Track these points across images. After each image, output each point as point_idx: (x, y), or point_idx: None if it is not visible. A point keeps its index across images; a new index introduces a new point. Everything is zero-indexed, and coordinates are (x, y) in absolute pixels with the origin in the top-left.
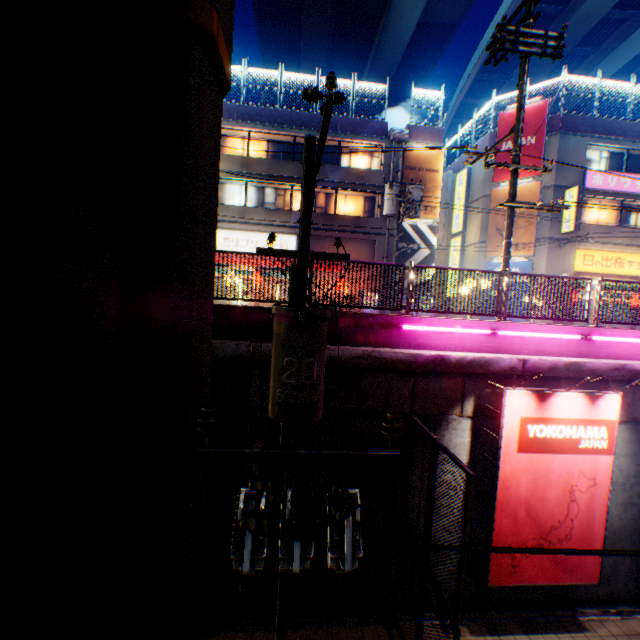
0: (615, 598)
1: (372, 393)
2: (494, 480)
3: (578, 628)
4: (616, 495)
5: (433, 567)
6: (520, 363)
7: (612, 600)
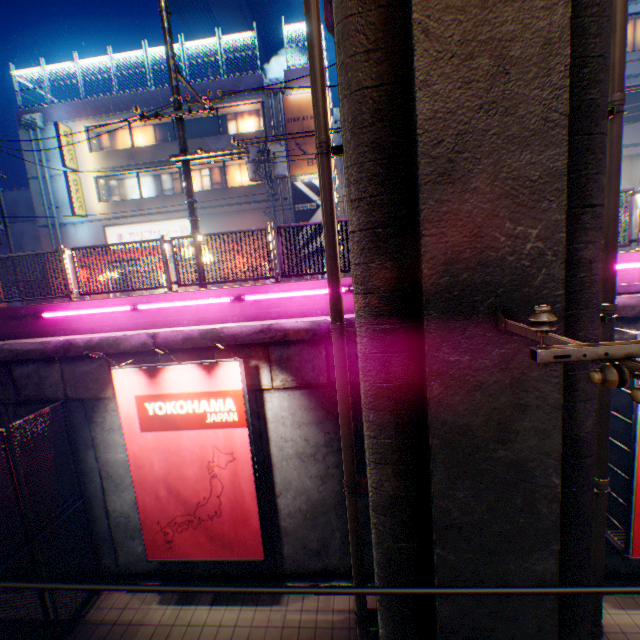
0: (334, 572)
1: (27, 383)
2: (129, 460)
3: (272, 602)
4: (310, 467)
5: (132, 541)
6: (153, 338)
7: (331, 574)
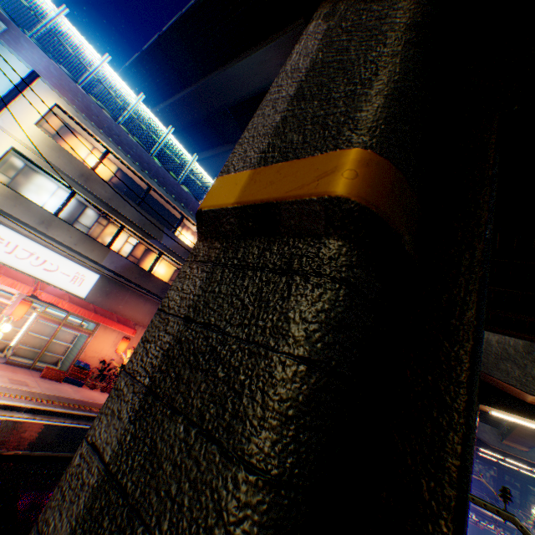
0: None
1: None
2: None
3: None
4: None
5: None
6: None
7: None
